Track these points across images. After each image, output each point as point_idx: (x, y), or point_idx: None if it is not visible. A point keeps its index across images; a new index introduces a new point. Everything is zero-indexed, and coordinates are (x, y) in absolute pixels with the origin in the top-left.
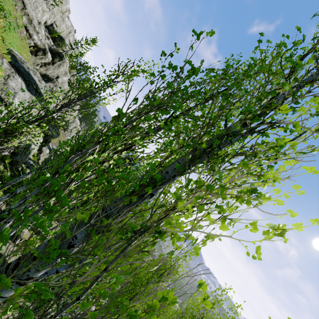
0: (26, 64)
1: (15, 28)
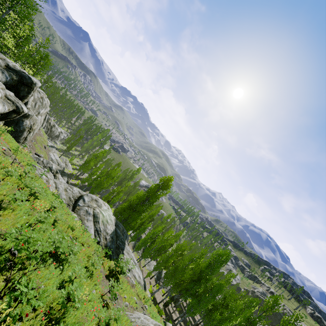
0: (102, 230)
1: (55, 198)
